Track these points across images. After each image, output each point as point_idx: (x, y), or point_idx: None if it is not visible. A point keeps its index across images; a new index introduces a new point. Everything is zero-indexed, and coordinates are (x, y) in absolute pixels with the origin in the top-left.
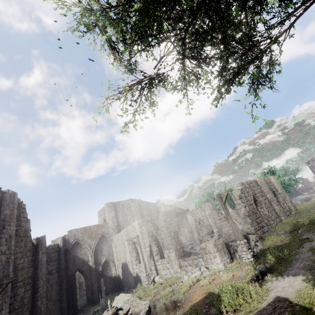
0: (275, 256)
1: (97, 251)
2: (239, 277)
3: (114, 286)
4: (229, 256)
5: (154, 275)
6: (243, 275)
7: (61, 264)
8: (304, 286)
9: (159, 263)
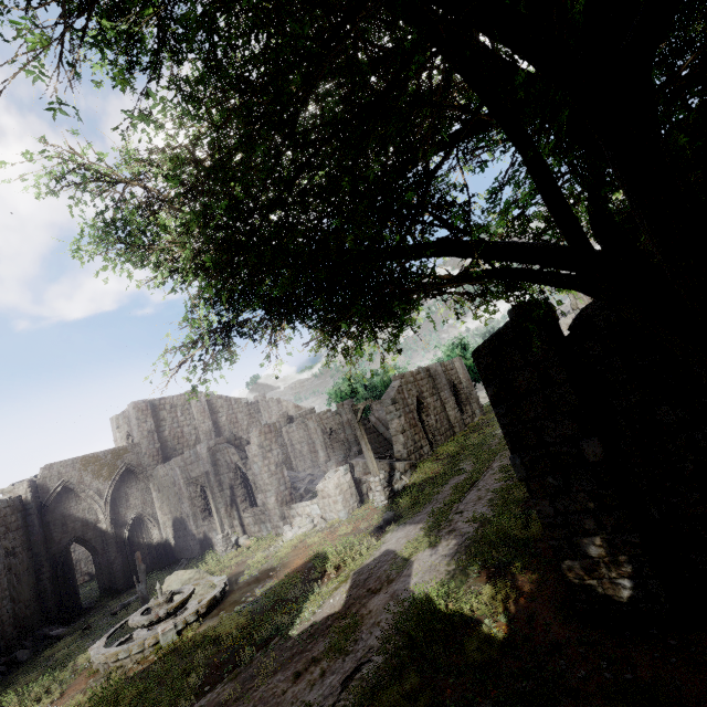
0: (411, 497)
1: (117, 501)
2: (361, 529)
3: (159, 559)
4: (357, 498)
5: (238, 534)
6: (366, 526)
7: (34, 533)
8: (418, 535)
9: (248, 514)
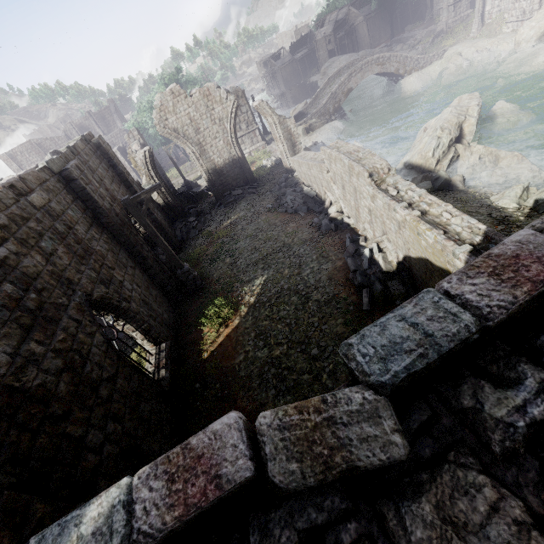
0: None
1: None
2: None
3: None
4: None
5: None
6: None
7: None
8: None
9: None
